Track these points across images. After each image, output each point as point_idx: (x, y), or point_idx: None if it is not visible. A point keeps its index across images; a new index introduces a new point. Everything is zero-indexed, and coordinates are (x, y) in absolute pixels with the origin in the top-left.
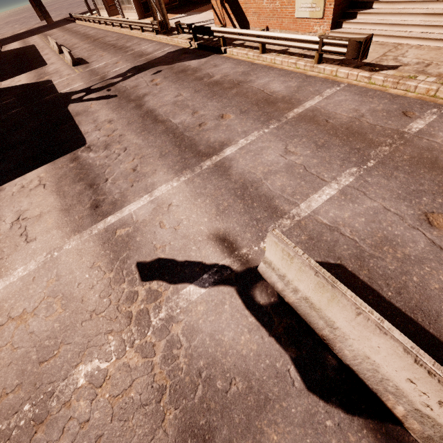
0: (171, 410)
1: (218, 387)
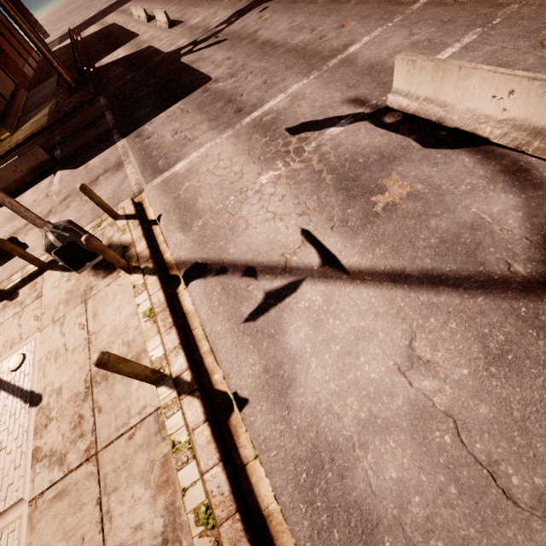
0: (329, 177)
1: (360, 162)
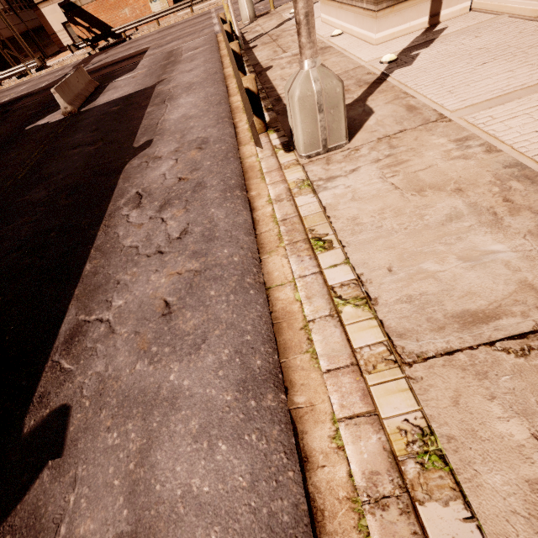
0: None
1: None
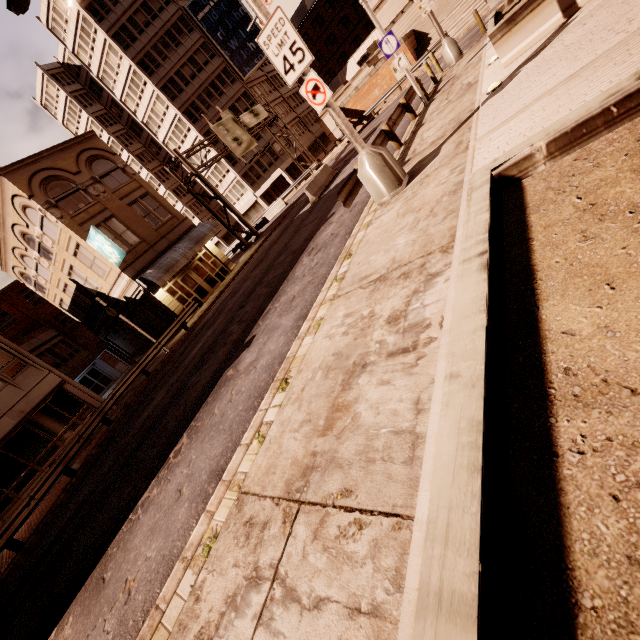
0: None
1: None
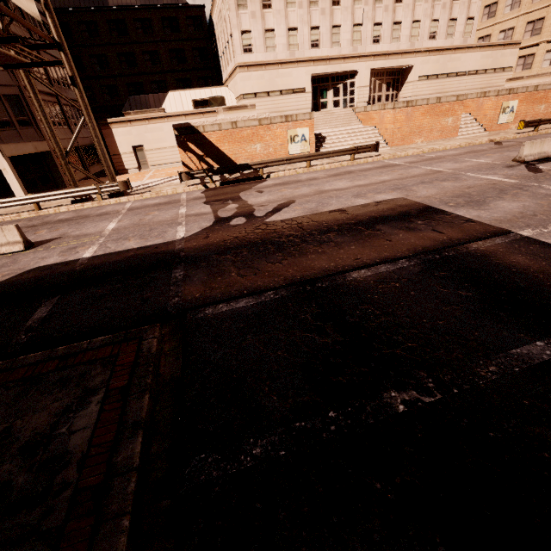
0: None
1: None
